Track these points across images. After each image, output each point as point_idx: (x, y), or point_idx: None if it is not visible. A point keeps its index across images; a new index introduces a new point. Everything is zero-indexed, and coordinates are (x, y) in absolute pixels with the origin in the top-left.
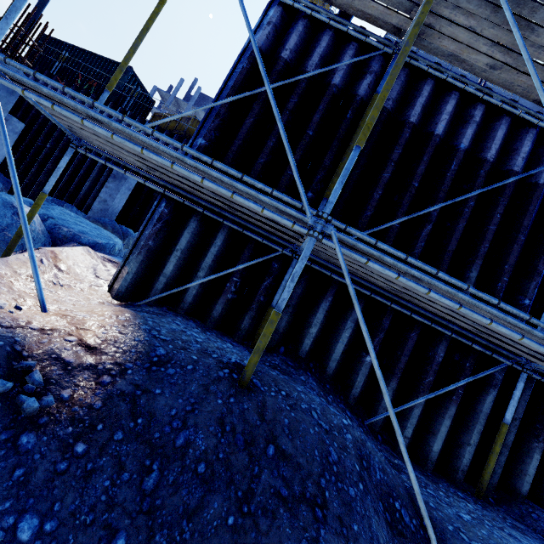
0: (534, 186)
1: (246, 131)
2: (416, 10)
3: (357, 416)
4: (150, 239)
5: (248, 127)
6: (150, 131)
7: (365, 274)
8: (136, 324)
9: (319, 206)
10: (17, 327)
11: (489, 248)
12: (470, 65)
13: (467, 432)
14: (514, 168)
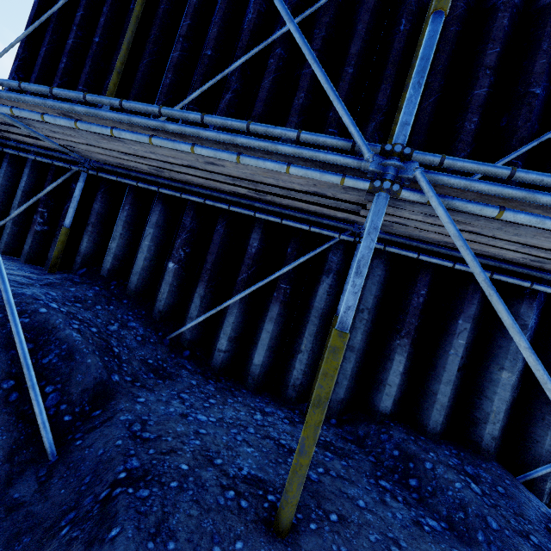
0: None
1: (41, 61)
2: None
3: (157, 330)
4: None
5: (42, 57)
6: None
7: (117, 158)
8: None
9: None
10: None
11: (309, 99)
12: None
13: (300, 336)
14: None
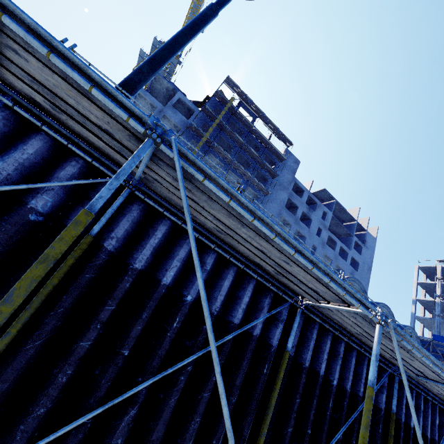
0: (250, 337)
1: None
2: (139, 162)
3: None
4: None
5: None
6: None
7: None
8: None
9: None
10: None
11: (201, 418)
12: (202, 221)
13: None
14: (235, 321)
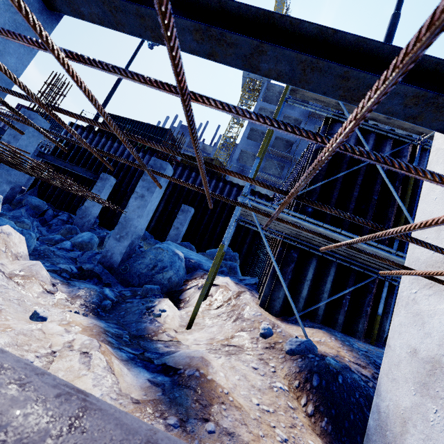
0: None
1: (335, 200)
2: None
3: None
4: (289, 274)
5: (336, 198)
6: (339, 230)
7: None
8: (342, 341)
9: (394, 245)
10: (333, 357)
11: None
12: None
13: None
14: None
